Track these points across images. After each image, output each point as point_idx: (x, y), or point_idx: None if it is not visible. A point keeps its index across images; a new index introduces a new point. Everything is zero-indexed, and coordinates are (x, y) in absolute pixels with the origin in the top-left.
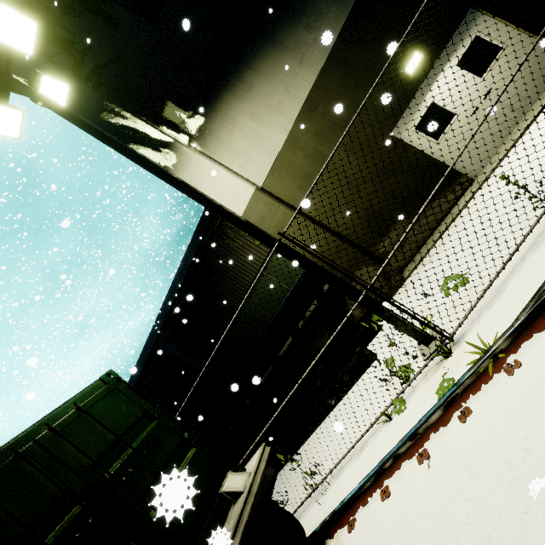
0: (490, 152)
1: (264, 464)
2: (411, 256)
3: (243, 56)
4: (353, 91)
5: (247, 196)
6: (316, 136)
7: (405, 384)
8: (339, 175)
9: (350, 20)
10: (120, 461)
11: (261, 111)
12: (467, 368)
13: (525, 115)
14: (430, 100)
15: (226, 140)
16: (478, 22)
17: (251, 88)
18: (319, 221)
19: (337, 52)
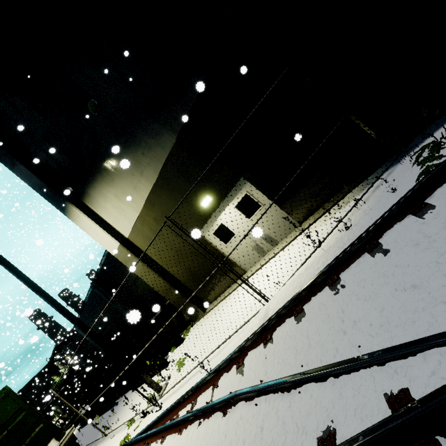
0: (255, 260)
1: (68, 438)
2: (213, 299)
3: (105, 159)
4: (175, 202)
5: (115, 246)
6: (155, 220)
7: (148, 405)
8: (171, 246)
9: (169, 160)
10: (1, 436)
11: (122, 196)
12: (132, 436)
13: (274, 248)
14: (220, 222)
15: (103, 205)
16: (247, 186)
17: (113, 180)
18: (162, 266)
19: (163, 176)
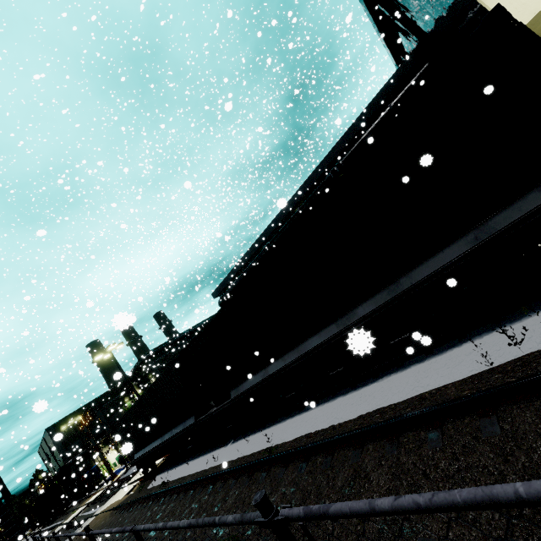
0: None
1: None
2: None
3: None
4: None
5: (538, 7)
6: None
7: None
8: None
9: None
10: None
11: None
12: None
13: None
14: None
15: None
16: None
17: None
18: None
19: None
